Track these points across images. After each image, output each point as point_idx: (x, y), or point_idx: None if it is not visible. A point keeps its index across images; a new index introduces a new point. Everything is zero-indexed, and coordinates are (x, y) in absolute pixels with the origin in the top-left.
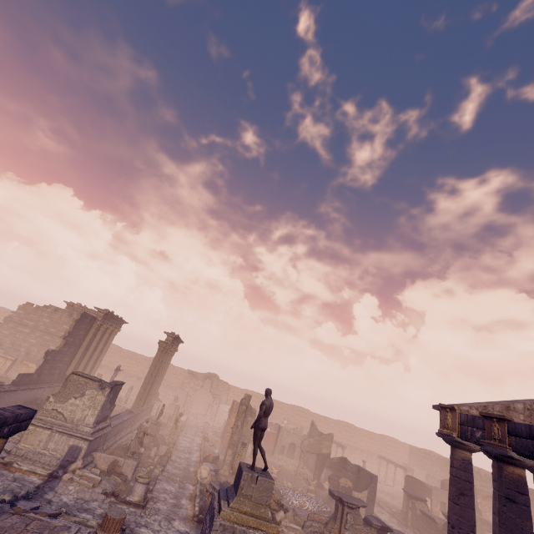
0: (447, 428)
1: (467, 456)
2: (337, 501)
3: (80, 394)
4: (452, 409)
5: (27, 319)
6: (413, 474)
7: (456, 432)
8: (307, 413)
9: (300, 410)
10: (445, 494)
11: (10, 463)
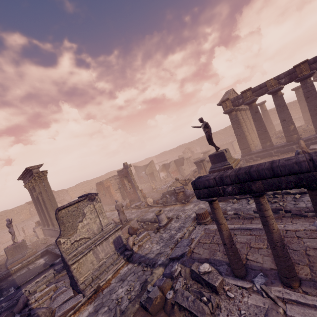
0: (228, 107)
1: (235, 113)
2: (198, 164)
3: (81, 217)
4: (228, 99)
5: None
6: (165, 162)
7: (232, 106)
8: (115, 172)
9: (112, 173)
10: (188, 154)
11: (98, 288)
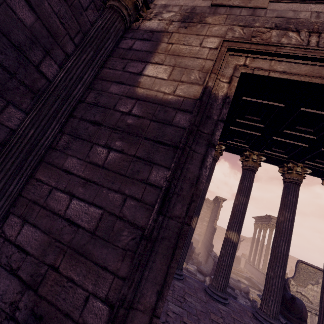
0: None
1: None
2: None
3: (314, 281)
4: None
5: None
6: None
7: None
8: None
9: None
10: None
11: None
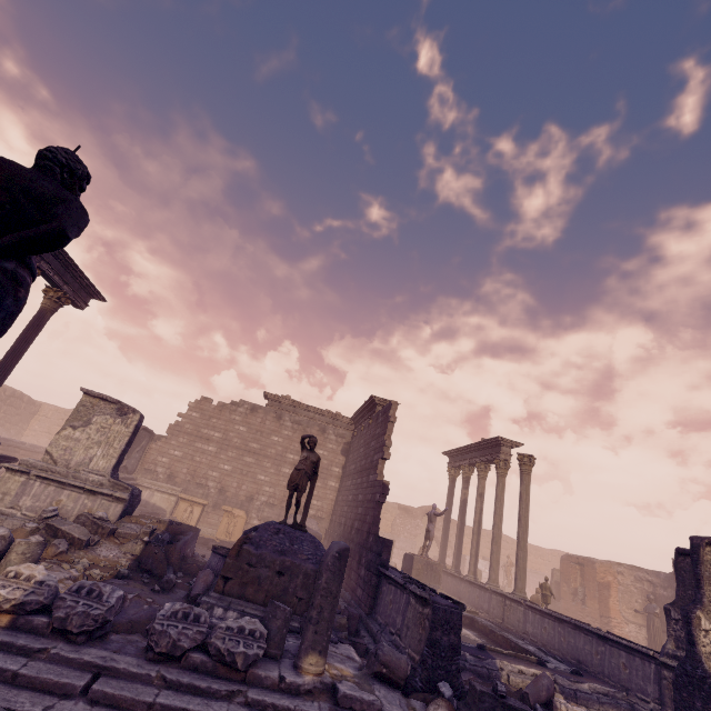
0: None
1: None
2: None
3: None
4: None
5: (209, 428)
6: None
7: None
8: None
9: None
10: None
11: None
